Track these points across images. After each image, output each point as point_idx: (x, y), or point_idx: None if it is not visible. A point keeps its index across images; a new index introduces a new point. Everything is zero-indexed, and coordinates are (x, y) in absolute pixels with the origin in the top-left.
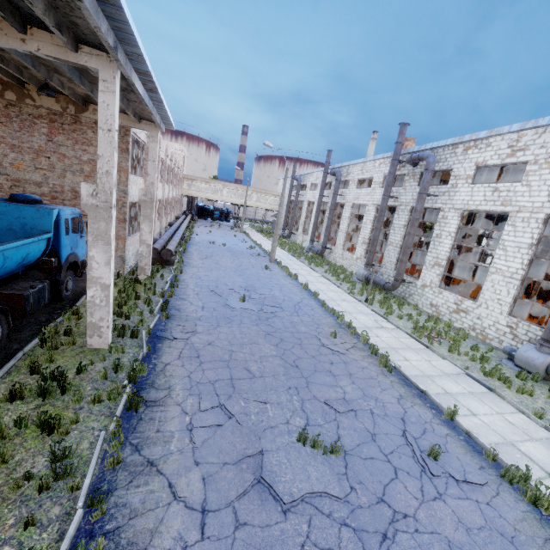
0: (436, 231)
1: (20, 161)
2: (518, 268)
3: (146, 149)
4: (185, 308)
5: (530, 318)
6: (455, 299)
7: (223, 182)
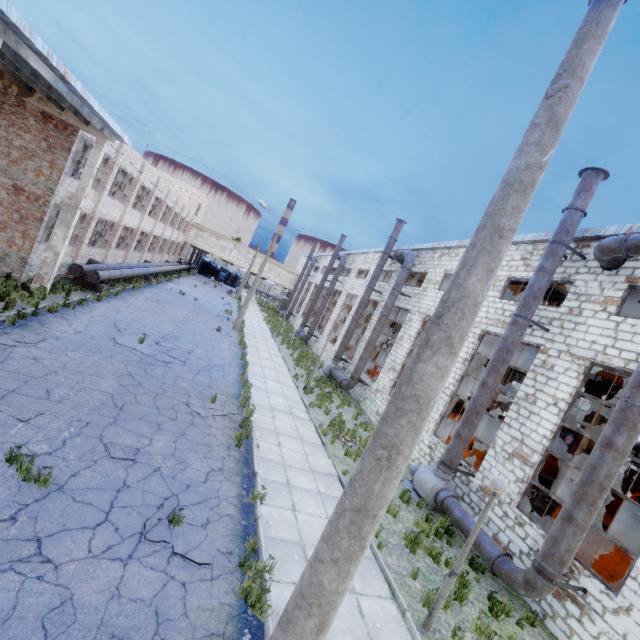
0: (400, 333)
1: None
2: (451, 383)
3: (111, 163)
4: (54, 325)
5: (470, 450)
6: None
7: (235, 242)
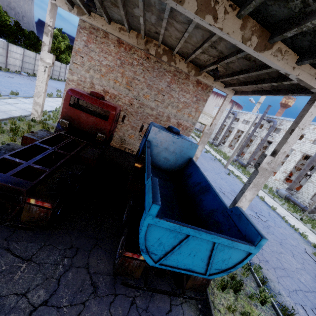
0: None
1: (148, 94)
2: None
3: None
4: None
5: None
6: None
7: None
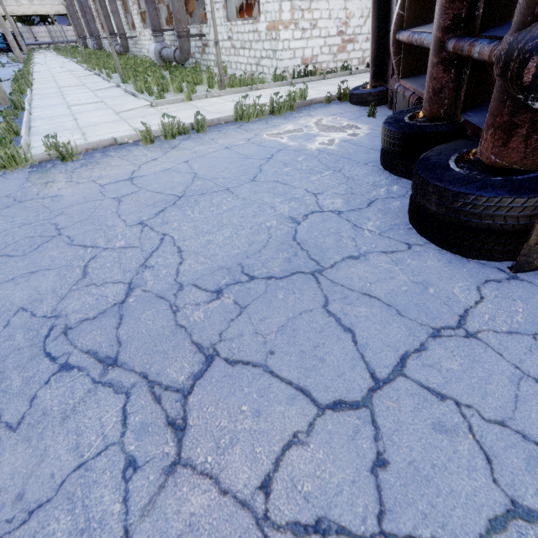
0: None
1: None
2: None
3: None
4: None
5: None
6: (149, 35)
7: None
